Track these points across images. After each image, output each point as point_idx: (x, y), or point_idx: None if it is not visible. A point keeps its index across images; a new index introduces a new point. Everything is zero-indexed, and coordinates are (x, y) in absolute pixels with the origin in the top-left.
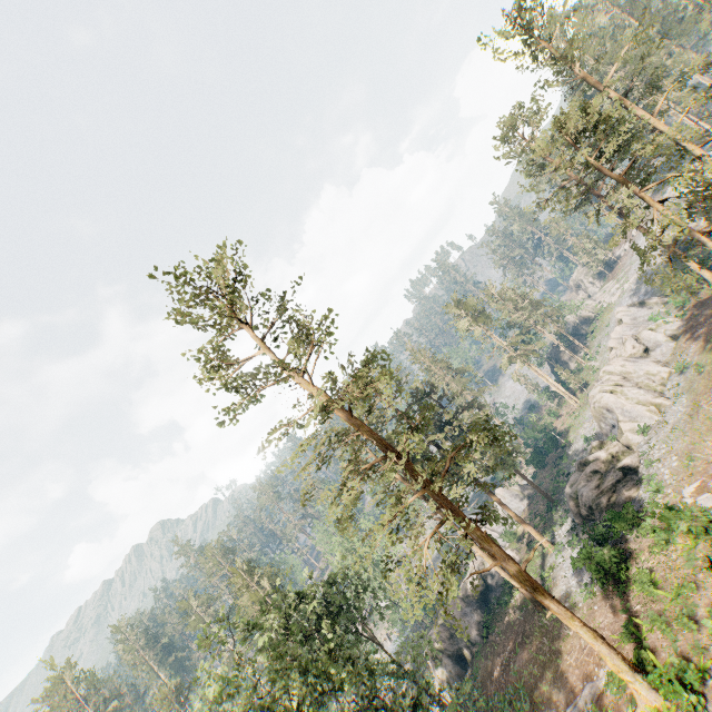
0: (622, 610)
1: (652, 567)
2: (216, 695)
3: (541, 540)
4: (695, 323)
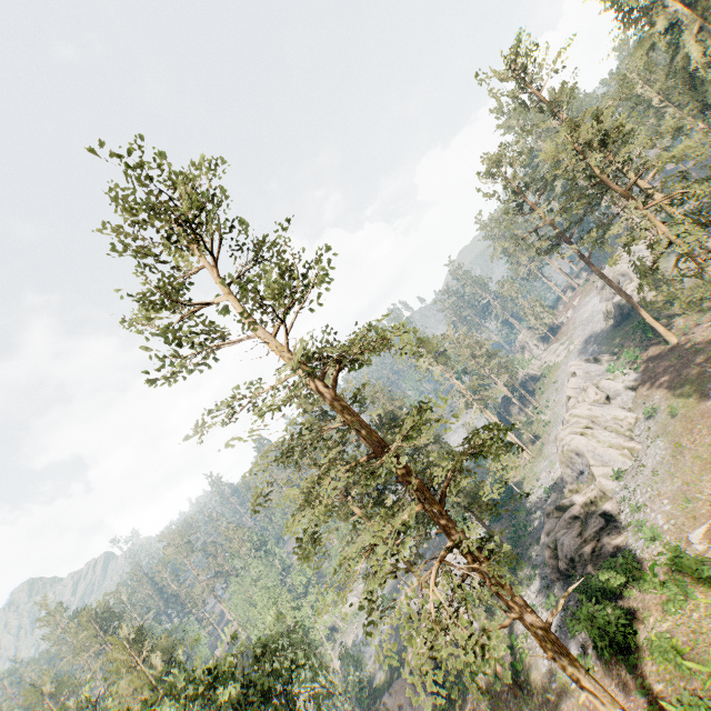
0: (640, 690)
1: (669, 631)
2: None
3: None
4: (655, 372)
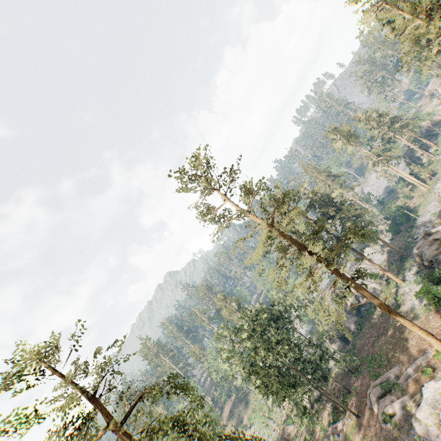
0: None
1: None
2: (227, 355)
3: (395, 279)
4: None
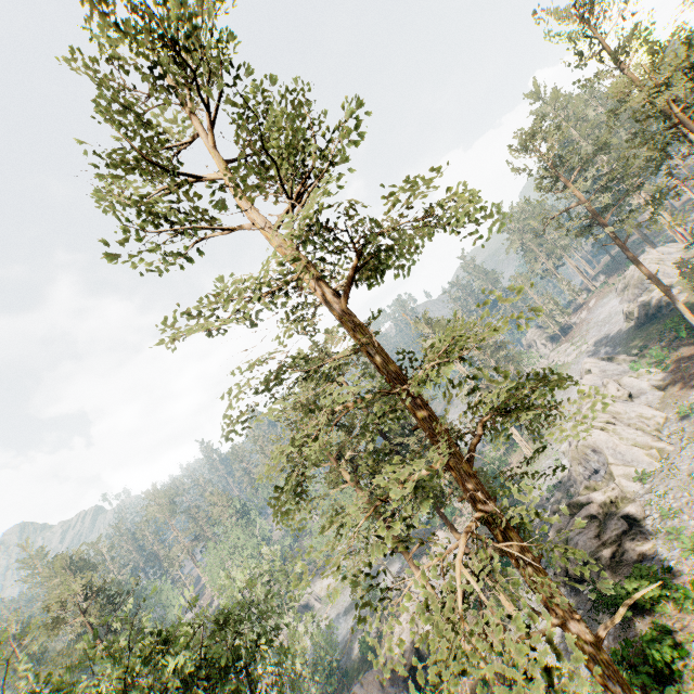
0: None
1: None
2: None
3: (505, 601)
4: (690, 372)
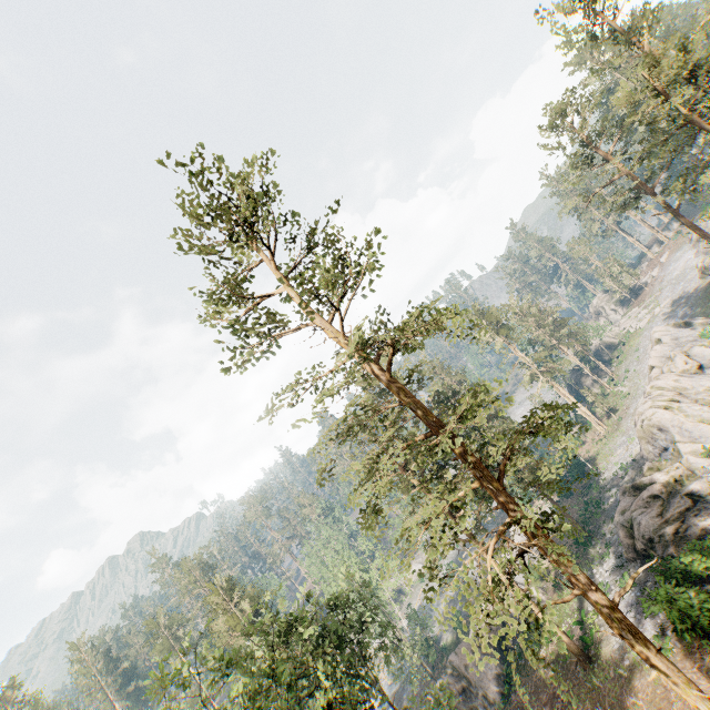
0: None
1: None
2: None
3: None
4: None
